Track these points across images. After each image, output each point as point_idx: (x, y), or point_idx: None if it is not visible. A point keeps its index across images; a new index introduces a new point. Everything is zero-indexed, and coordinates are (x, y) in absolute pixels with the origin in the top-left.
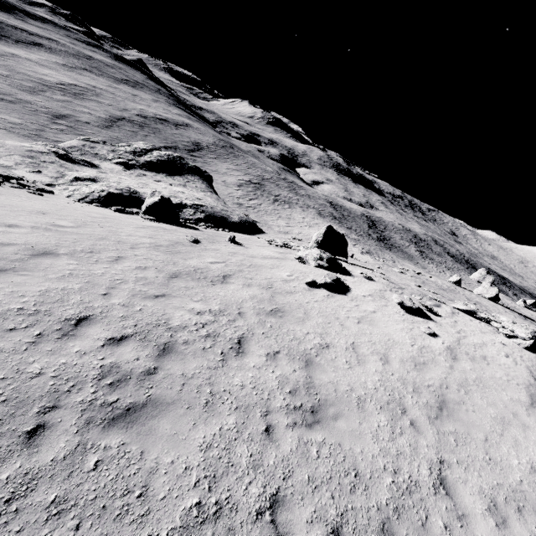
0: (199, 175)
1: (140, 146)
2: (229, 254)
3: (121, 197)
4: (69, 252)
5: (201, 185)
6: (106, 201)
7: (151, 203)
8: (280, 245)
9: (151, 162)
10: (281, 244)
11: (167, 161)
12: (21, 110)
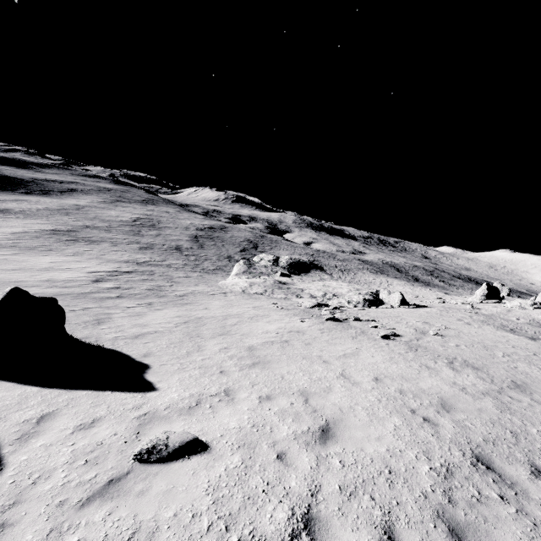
0: (317, 268)
1: (270, 258)
2: (501, 314)
3: (373, 299)
4: (508, 328)
5: (327, 275)
6: (373, 303)
7: (401, 298)
8: (468, 303)
9: (289, 268)
10: (467, 303)
11: (295, 264)
12: (164, 253)
